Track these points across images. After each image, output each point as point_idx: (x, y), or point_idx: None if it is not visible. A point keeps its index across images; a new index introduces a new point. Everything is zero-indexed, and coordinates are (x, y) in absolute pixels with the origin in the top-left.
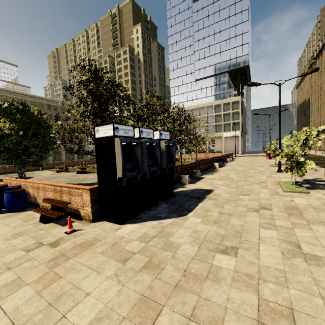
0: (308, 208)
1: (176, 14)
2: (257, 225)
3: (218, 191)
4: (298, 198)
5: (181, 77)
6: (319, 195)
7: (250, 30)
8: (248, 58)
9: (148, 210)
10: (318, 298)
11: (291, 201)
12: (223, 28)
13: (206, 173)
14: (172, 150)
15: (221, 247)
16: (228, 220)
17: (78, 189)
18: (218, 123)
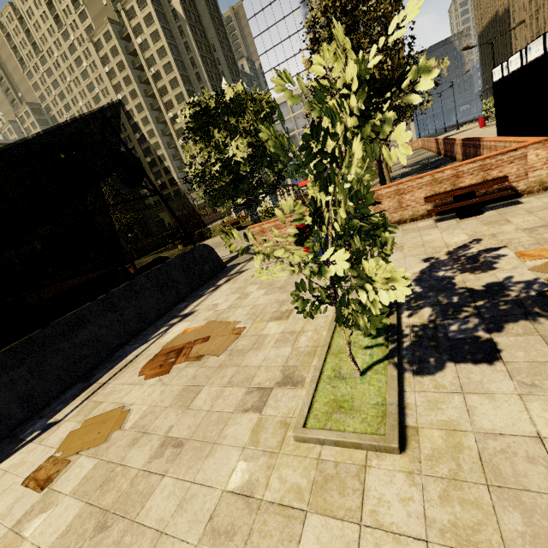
0: None
1: None
2: None
3: None
4: None
5: (275, 27)
6: None
7: None
8: None
9: None
10: None
11: None
12: None
13: None
14: None
15: None
16: None
17: (514, 150)
18: None
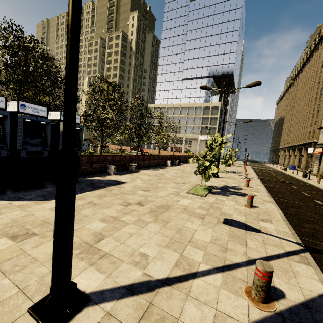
0: (178, 209)
1: (173, 9)
2: (101, 217)
3: (128, 184)
4: (187, 200)
5: (169, 74)
6: (211, 199)
7: (241, 40)
8: (233, 67)
9: (21, 191)
10: (15, 290)
11: (175, 201)
12: (215, 33)
13: (150, 168)
14: (81, 135)
15: (22, 232)
16: (83, 209)
17: None
18: (196, 125)
